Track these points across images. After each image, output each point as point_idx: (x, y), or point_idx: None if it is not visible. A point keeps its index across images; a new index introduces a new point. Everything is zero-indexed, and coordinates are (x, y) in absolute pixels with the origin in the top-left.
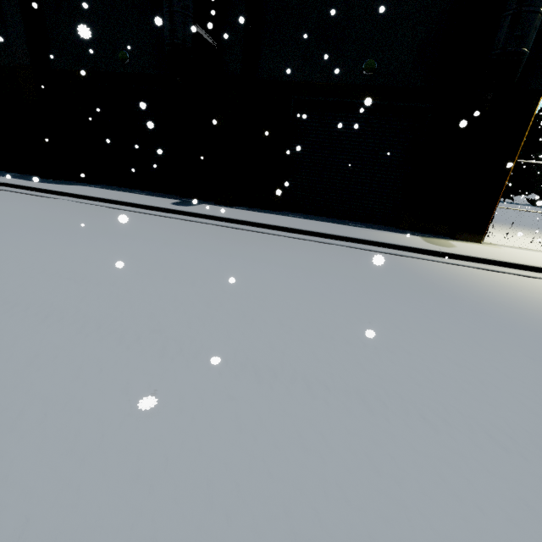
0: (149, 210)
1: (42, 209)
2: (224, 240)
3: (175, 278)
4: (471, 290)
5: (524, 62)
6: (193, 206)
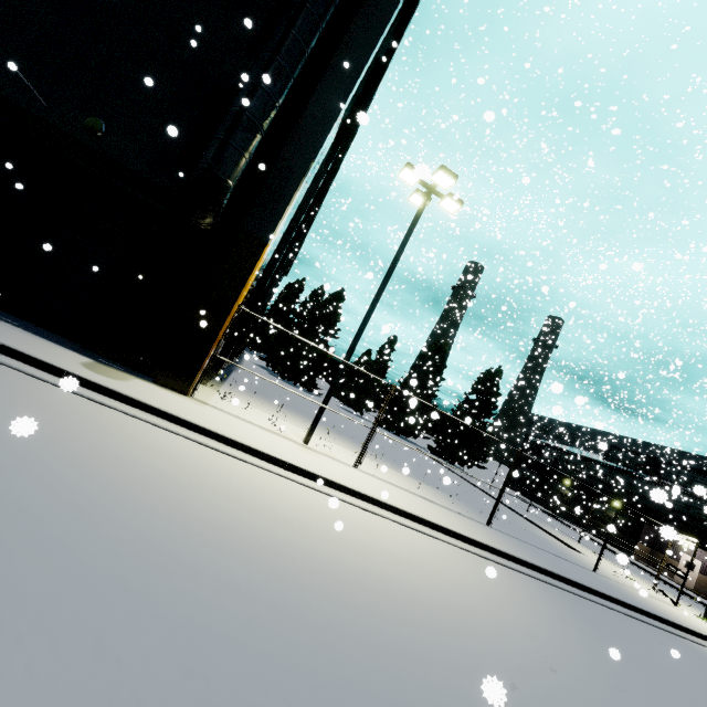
0: None
1: None
2: None
3: None
4: None
5: (227, 191)
6: None
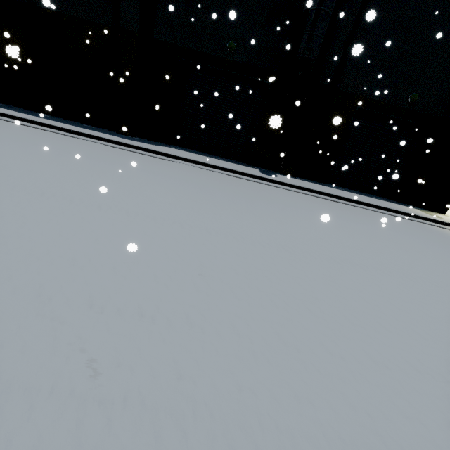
0: (256, 179)
1: (197, 176)
2: (345, 212)
3: (390, 245)
4: None
5: None
6: (277, 176)
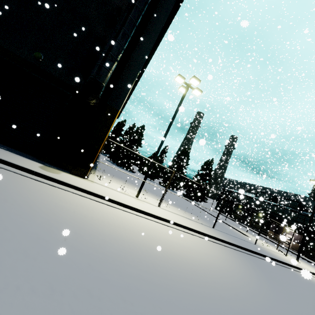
0: None
1: None
2: None
3: None
4: (1, 189)
5: (103, 88)
6: None
